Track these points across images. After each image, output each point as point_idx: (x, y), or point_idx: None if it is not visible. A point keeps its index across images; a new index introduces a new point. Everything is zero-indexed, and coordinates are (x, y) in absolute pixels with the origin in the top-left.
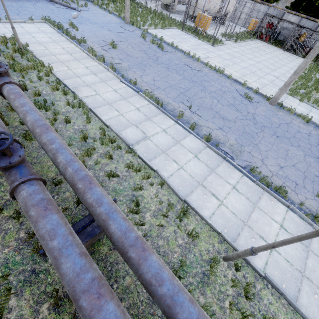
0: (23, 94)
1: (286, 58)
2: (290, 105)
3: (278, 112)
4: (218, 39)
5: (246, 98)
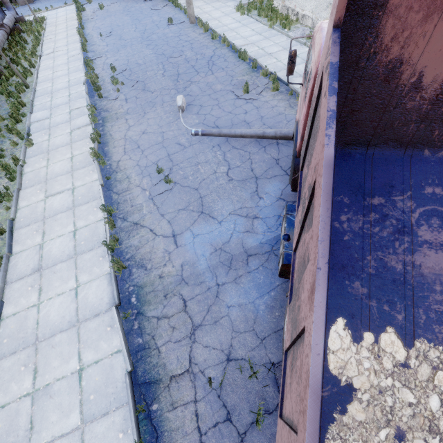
0: (1, 33)
1: None
2: (218, 21)
3: (187, 29)
4: None
5: (168, 23)
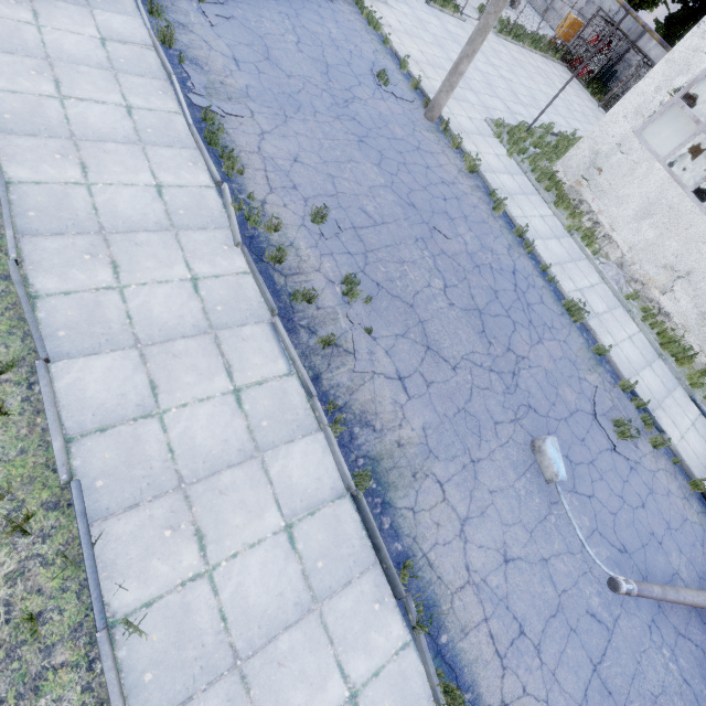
0: None
1: (587, 116)
2: (474, 144)
3: (426, 131)
4: (453, 1)
5: (377, 79)
